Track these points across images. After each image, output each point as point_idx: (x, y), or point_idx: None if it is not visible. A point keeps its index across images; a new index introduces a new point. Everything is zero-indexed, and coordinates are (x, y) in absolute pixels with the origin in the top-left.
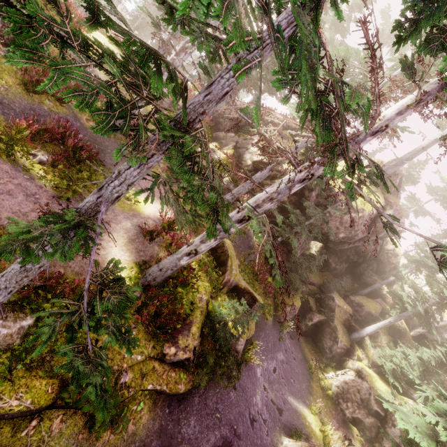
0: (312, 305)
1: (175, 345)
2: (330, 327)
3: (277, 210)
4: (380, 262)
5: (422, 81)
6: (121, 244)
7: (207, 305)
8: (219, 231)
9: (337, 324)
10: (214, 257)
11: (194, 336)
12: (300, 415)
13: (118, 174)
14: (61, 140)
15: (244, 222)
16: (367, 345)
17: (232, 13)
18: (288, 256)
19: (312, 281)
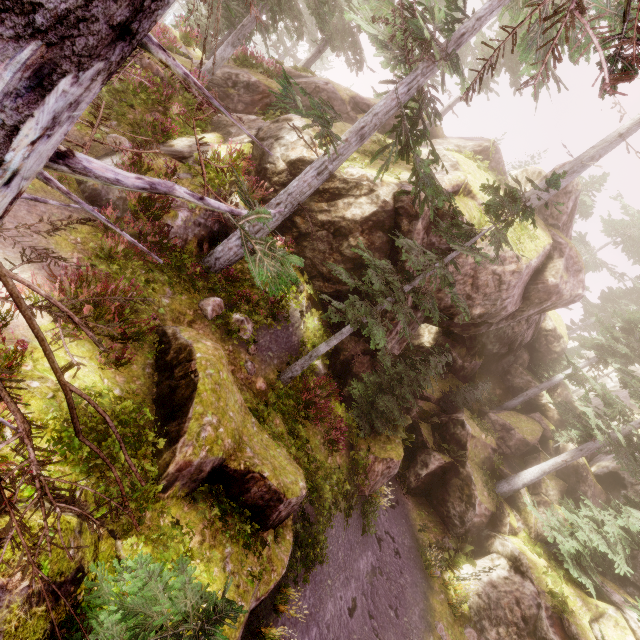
0: (427, 437)
1: None
2: (460, 477)
3: (346, 266)
4: (534, 350)
5: None
6: None
7: (67, 585)
8: None
9: (472, 471)
10: (161, 391)
11: None
12: None
13: None
14: None
15: None
16: (524, 503)
17: None
18: (375, 360)
19: (425, 394)
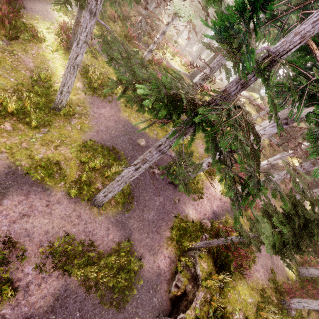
0: None
1: None
2: None
3: None
4: None
5: None
6: None
7: None
8: None
9: None
10: None
11: None
12: None
13: None
14: None
15: None
16: None
17: None
18: None
19: None
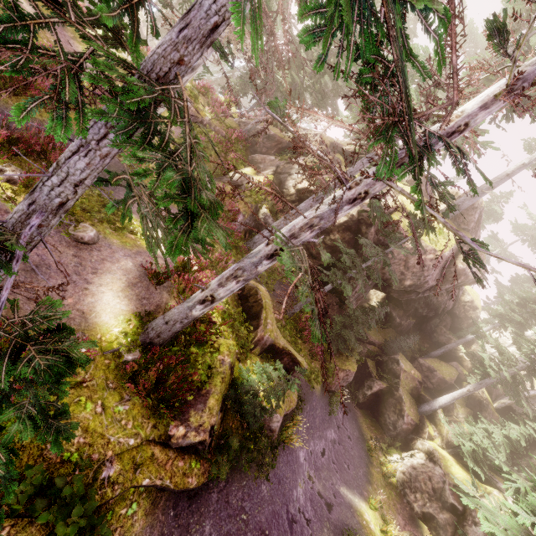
0: (372, 370)
1: (185, 423)
2: (394, 398)
3: (327, 250)
4: (455, 316)
5: (519, 48)
6: (116, 288)
7: (232, 370)
8: (243, 270)
9: (403, 393)
10: (244, 308)
11: (211, 411)
12: (355, 512)
13: (56, 167)
14: (43, 155)
15: (275, 258)
16: (439, 420)
17: (270, 4)
18: (341, 308)
19: (372, 340)
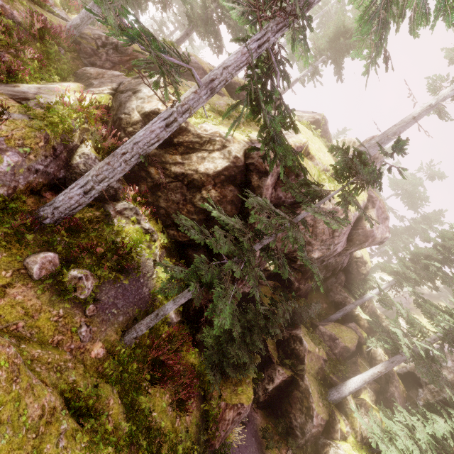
0: (272, 353)
1: None
2: (300, 390)
3: (199, 217)
4: (348, 273)
5: None
6: None
7: None
8: None
9: (310, 384)
10: None
11: None
12: None
13: None
14: None
15: None
16: (351, 409)
17: None
18: None
19: None
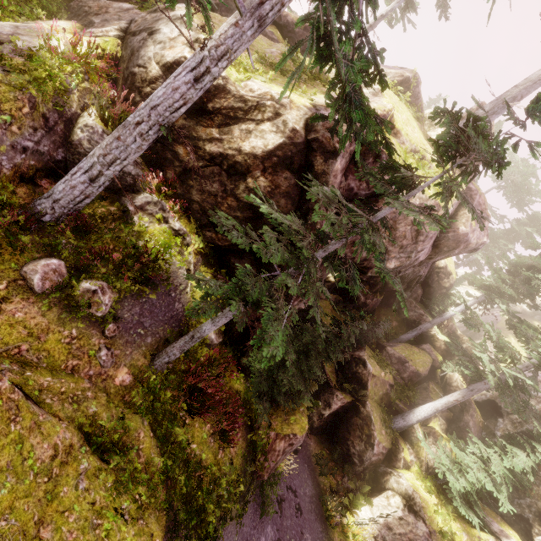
0: (330, 376)
1: None
2: (360, 417)
3: (243, 214)
4: (427, 286)
5: None
6: None
7: None
8: None
9: (372, 411)
10: None
11: None
12: None
13: None
14: None
15: None
16: (417, 438)
17: None
18: None
19: None
